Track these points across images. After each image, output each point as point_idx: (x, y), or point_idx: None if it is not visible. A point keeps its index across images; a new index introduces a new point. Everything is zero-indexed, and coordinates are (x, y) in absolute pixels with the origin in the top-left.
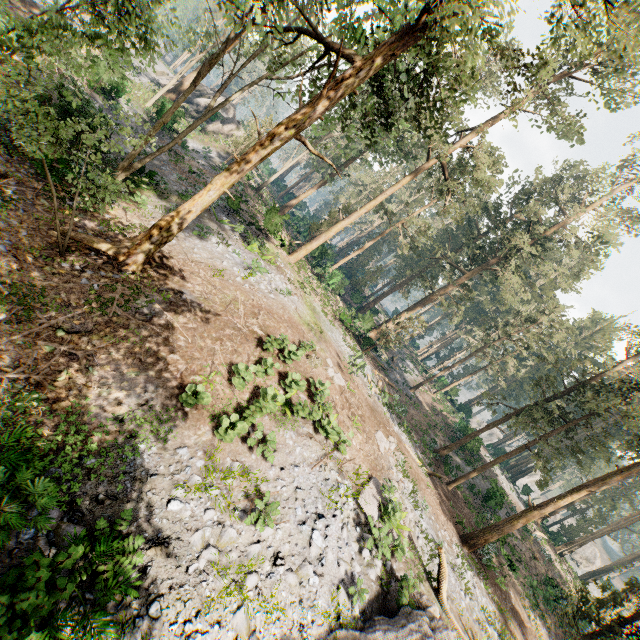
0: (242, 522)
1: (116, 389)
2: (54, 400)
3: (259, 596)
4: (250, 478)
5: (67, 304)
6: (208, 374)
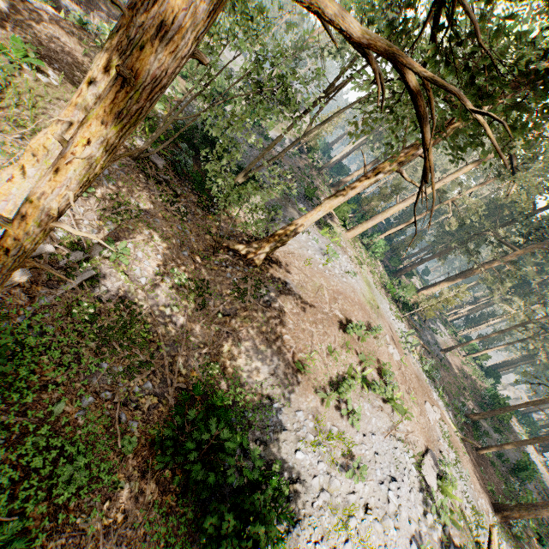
0: (342, 475)
1: (255, 360)
2: (223, 367)
3: (358, 534)
4: (344, 441)
5: (221, 293)
6: (309, 352)
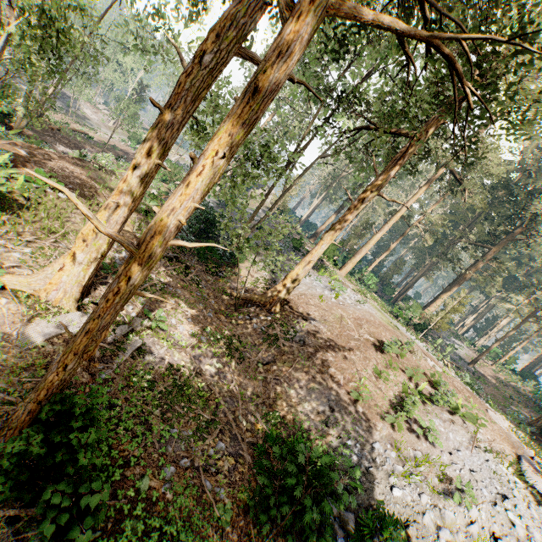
0: (450, 504)
1: (310, 401)
2: (282, 415)
3: None
4: (434, 464)
5: (254, 344)
6: (358, 379)
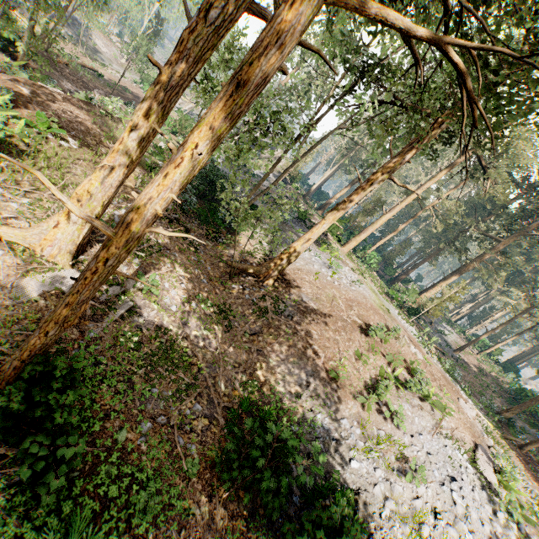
0: (401, 480)
1: (289, 374)
2: (260, 384)
3: None
4: (394, 444)
5: (243, 314)
6: (339, 359)
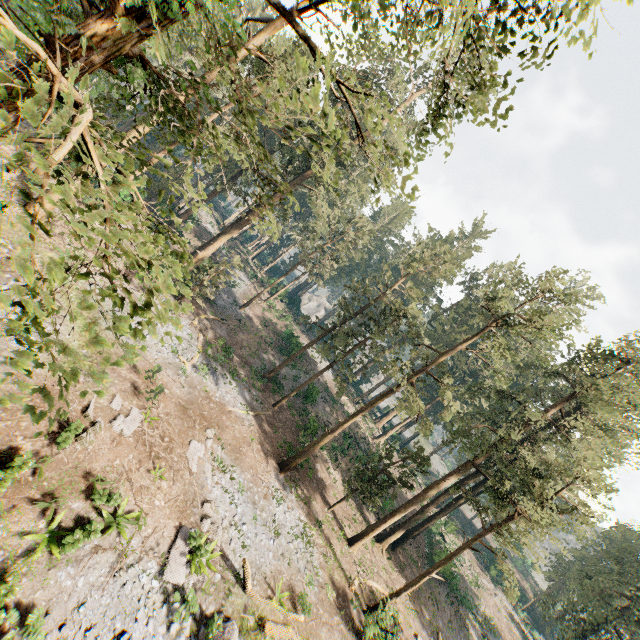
0: None
1: None
2: None
3: None
4: None
5: None
6: None
